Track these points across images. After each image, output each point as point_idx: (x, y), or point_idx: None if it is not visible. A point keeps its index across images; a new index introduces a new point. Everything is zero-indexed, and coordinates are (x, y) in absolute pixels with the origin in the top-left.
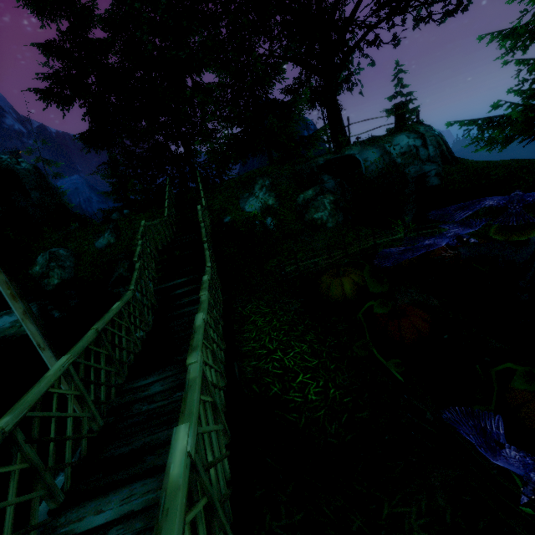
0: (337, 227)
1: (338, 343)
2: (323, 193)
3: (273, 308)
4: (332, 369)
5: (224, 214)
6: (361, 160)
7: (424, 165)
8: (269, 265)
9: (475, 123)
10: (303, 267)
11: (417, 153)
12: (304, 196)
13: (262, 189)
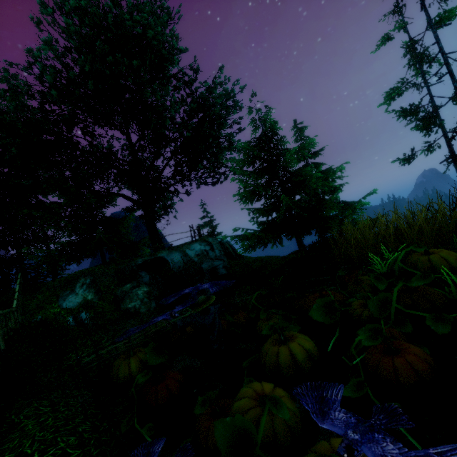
0: (149, 313)
1: (109, 424)
2: (138, 286)
3: (56, 406)
4: (94, 455)
5: (38, 313)
6: (169, 260)
7: (214, 261)
8: (72, 359)
9: (237, 237)
10: (103, 354)
11: (208, 254)
12: (123, 289)
13: (83, 286)
